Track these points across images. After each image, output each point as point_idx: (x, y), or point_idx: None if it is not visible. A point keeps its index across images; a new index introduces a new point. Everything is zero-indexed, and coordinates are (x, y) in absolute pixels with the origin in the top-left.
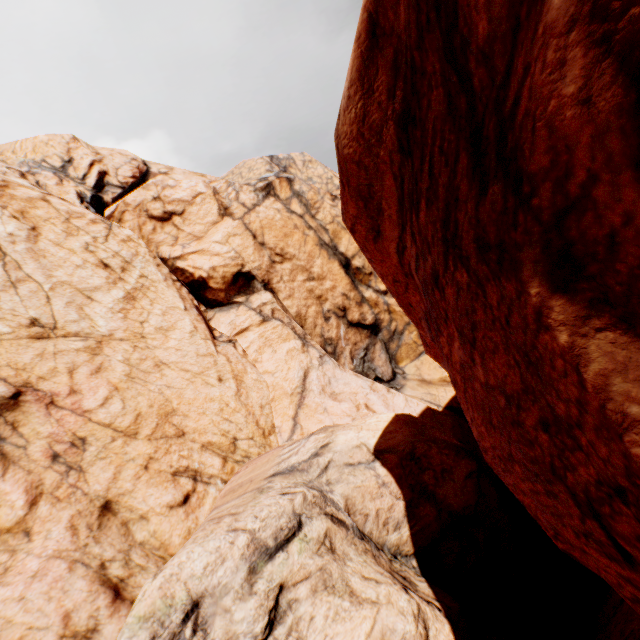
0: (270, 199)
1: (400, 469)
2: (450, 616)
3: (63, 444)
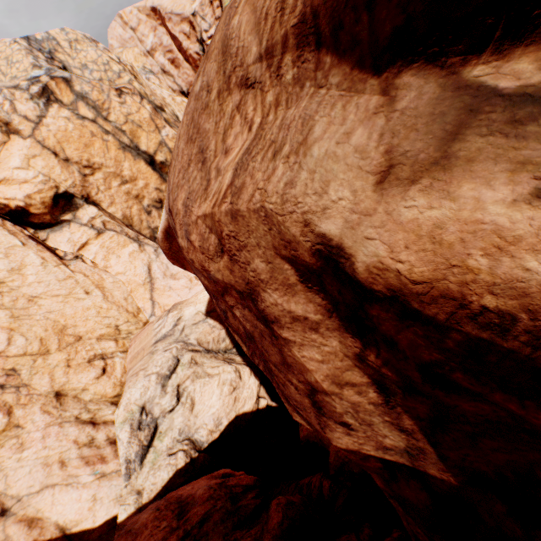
0: (54, 106)
1: (220, 317)
2: (249, 365)
3: (1, 378)
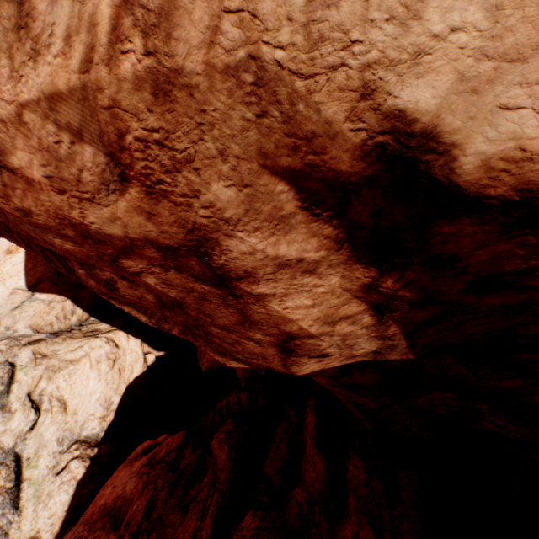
0: None
1: (56, 287)
2: (122, 328)
3: None
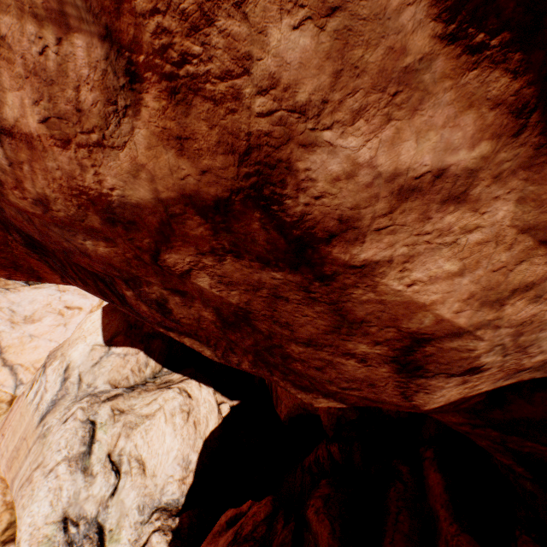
0: None
1: (129, 339)
2: (193, 376)
3: None
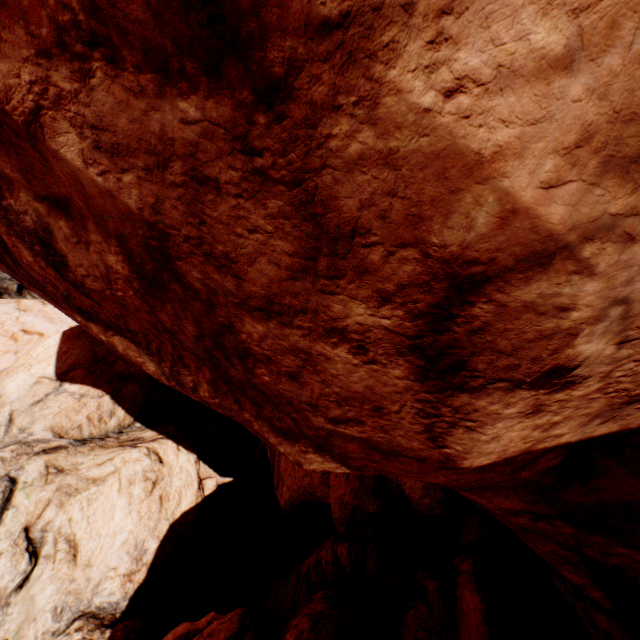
0: None
1: (92, 376)
2: (171, 436)
3: None
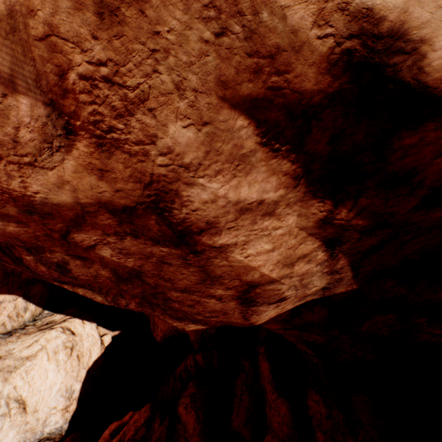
0: None
1: (6, 287)
2: (76, 315)
3: None
